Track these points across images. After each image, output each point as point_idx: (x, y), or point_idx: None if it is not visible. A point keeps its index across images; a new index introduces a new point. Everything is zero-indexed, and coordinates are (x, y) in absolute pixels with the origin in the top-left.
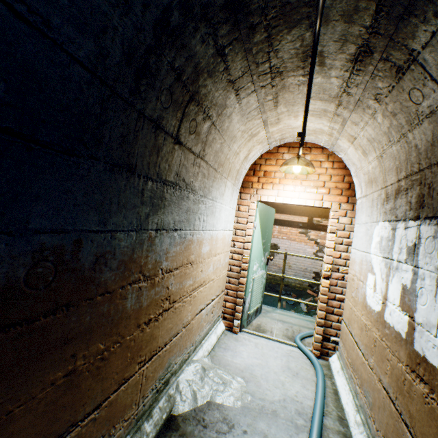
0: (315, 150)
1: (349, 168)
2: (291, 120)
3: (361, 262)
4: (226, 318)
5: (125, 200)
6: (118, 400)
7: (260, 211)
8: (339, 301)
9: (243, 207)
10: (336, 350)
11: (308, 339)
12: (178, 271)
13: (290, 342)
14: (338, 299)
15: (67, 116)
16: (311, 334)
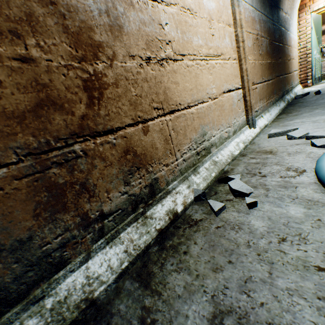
0: None
1: None
2: None
3: None
4: (302, 83)
5: (282, 20)
6: (287, 78)
7: (312, 19)
8: None
9: (301, 22)
10: None
11: None
12: (289, 48)
13: None
14: None
15: (278, 1)
16: None
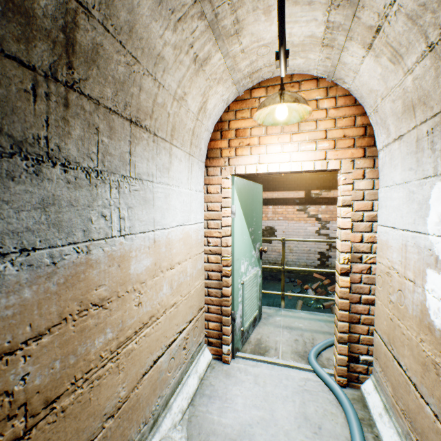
0: (306, 84)
1: (361, 102)
2: (261, 22)
3: (403, 248)
4: (212, 343)
5: None
6: None
7: (239, 189)
8: (367, 304)
9: (214, 187)
10: (370, 374)
11: (327, 353)
12: (50, 337)
13: (303, 365)
14: (365, 301)
15: None
16: (329, 344)
